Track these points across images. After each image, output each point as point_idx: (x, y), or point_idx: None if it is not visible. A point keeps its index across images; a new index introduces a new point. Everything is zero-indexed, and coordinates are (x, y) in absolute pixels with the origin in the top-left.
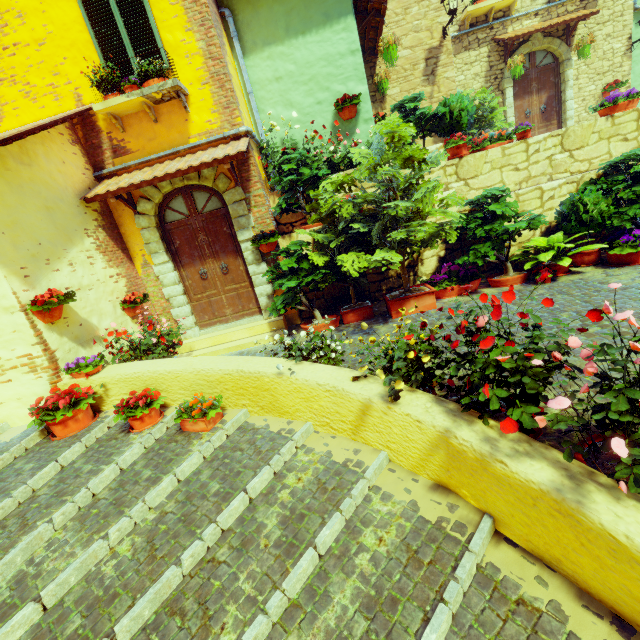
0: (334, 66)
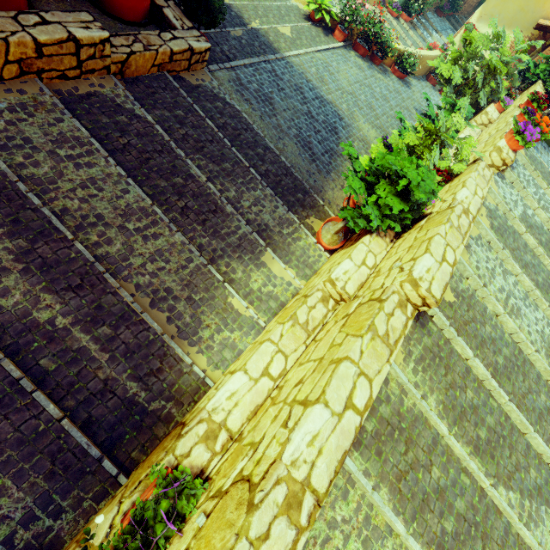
0: None
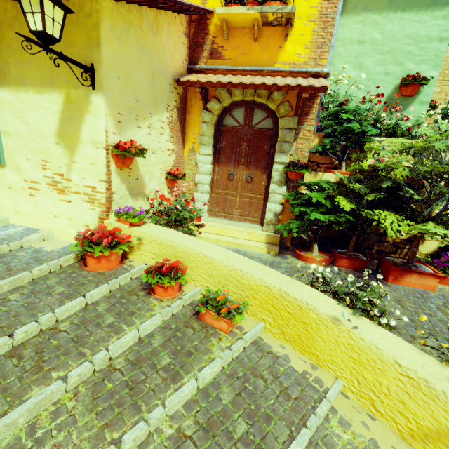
0: (417, 46)
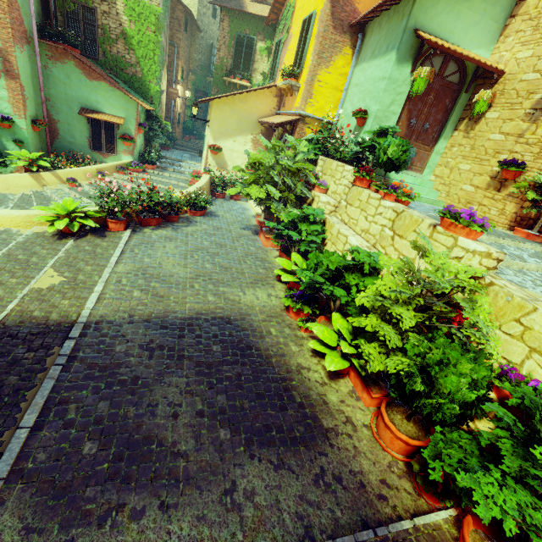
0: (374, 86)
